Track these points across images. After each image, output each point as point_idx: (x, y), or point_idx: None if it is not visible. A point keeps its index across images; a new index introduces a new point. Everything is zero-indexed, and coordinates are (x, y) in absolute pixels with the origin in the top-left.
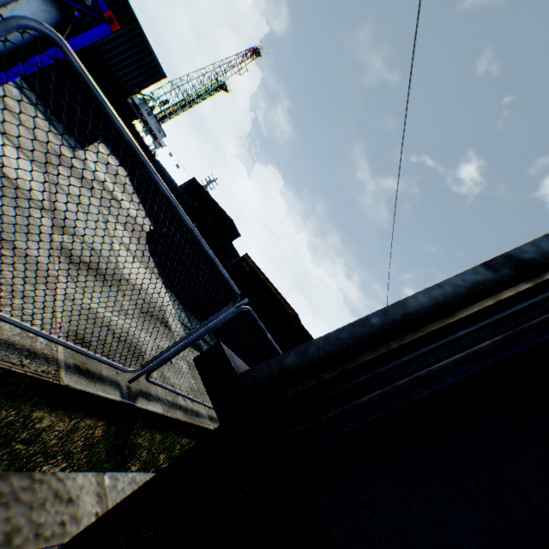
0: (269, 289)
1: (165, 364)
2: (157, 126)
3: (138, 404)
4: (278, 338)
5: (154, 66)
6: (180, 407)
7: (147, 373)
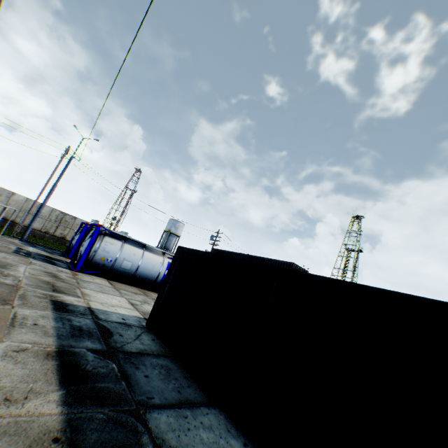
0: None
1: None
2: None
3: None
4: None
5: (286, 265)
6: None
7: None
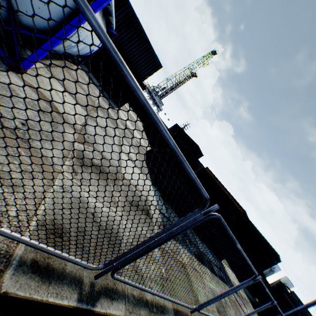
0: (223, 191)
1: (129, 264)
2: (159, 100)
3: (97, 307)
4: (232, 229)
5: (156, 62)
6: (146, 302)
7: (112, 270)
